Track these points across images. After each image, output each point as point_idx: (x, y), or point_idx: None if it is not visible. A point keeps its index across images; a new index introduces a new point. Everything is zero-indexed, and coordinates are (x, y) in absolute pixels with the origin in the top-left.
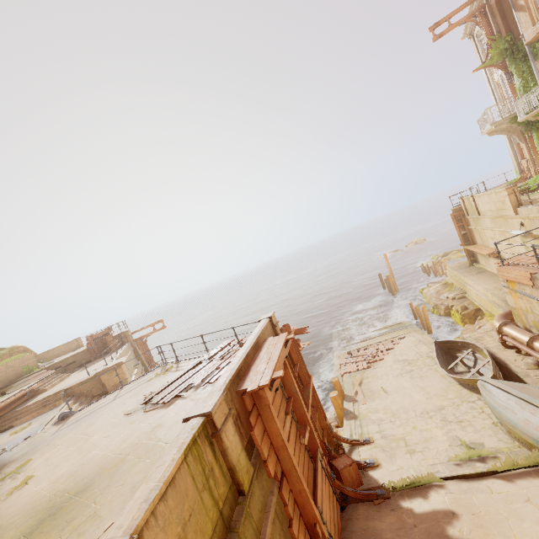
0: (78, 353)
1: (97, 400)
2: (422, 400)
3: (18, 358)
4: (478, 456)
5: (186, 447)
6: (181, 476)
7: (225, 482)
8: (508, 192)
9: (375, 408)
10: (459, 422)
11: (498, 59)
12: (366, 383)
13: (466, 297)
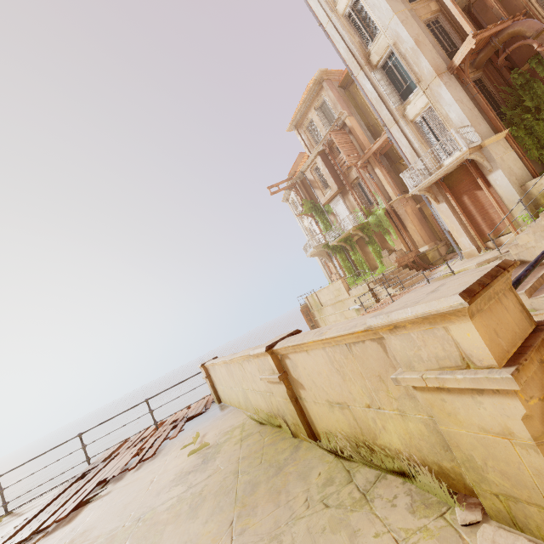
0: None
1: None
2: None
3: None
4: None
5: None
6: None
7: None
8: (341, 281)
9: None
10: None
11: (309, 211)
12: None
13: None
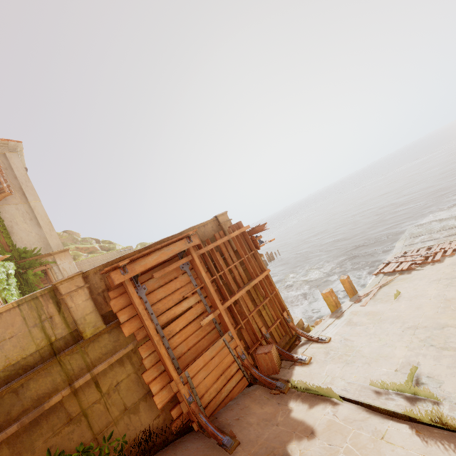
0: None
1: None
2: (427, 313)
3: None
4: (413, 394)
5: (21, 300)
6: (10, 314)
7: (66, 327)
8: None
9: (367, 311)
10: (442, 349)
11: None
12: (390, 285)
13: None
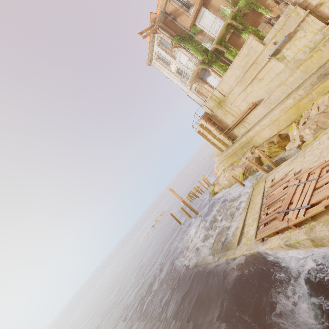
0: None
1: None
2: None
3: None
4: None
5: None
6: None
7: None
8: (252, 36)
9: None
10: None
11: (178, 43)
12: None
13: (258, 146)
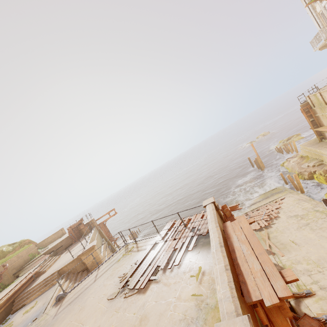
0: (63, 239)
1: (82, 280)
2: None
3: (25, 249)
4: None
5: None
6: None
7: None
8: None
9: (295, 259)
10: None
11: None
12: (274, 237)
13: (324, 164)
